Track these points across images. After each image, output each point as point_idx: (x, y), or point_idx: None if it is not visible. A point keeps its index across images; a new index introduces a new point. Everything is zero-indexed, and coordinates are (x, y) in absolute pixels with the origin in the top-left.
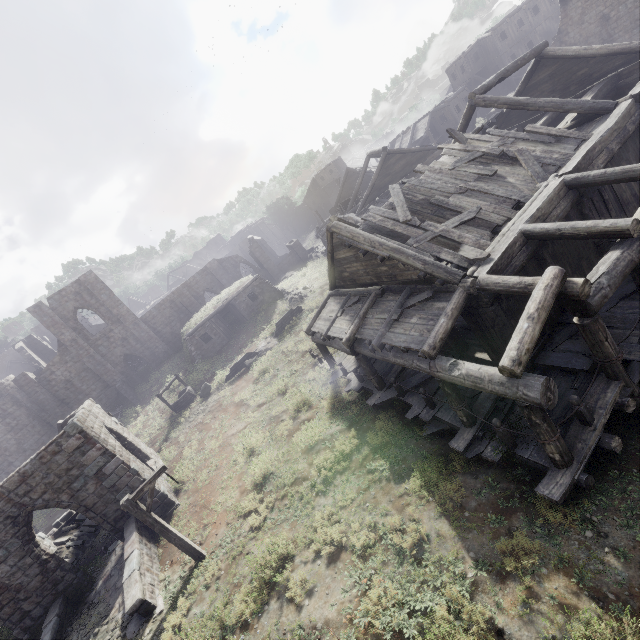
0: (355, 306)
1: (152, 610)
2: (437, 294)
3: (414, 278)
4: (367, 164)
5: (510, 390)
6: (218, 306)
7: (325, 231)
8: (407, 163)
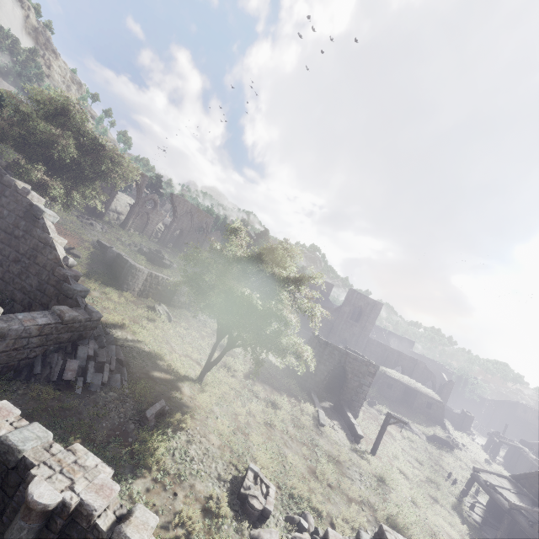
0: (529, 502)
1: (357, 443)
2: None
3: None
4: None
5: None
6: (411, 385)
7: (506, 442)
8: None
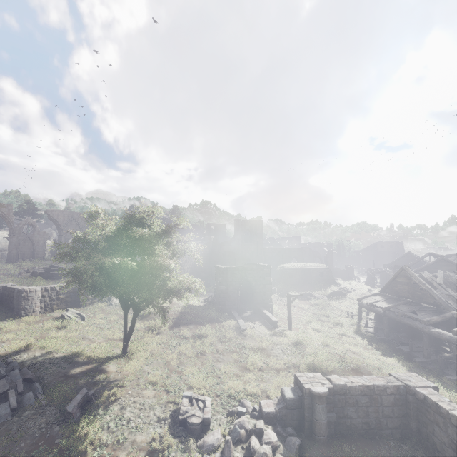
0: (393, 301)
1: (276, 328)
2: (439, 311)
3: (431, 302)
4: (425, 257)
5: (452, 338)
6: (304, 267)
7: (376, 272)
8: (452, 270)
